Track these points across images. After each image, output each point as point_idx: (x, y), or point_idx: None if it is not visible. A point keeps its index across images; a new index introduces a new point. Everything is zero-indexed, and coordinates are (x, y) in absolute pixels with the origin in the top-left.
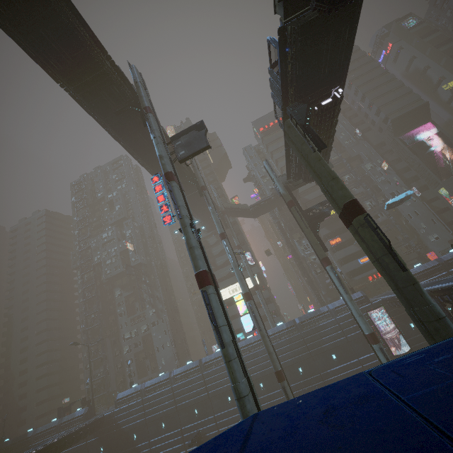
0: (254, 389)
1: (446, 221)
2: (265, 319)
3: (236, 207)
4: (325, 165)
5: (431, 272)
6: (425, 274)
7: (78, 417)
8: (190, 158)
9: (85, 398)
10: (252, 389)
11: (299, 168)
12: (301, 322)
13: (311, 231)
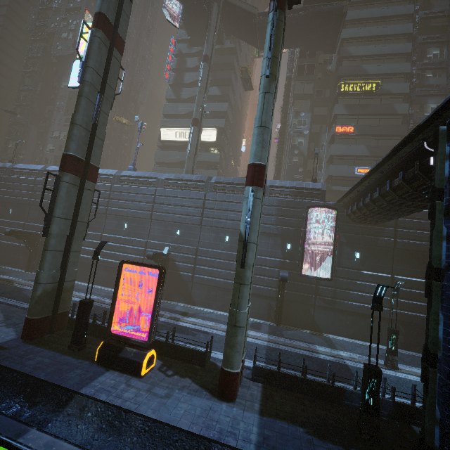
0: None
1: None
2: None
3: (240, 7)
4: None
5: None
6: None
7: None
8: None
9: None
10: None
11: None
12: (217, 182)
13: None
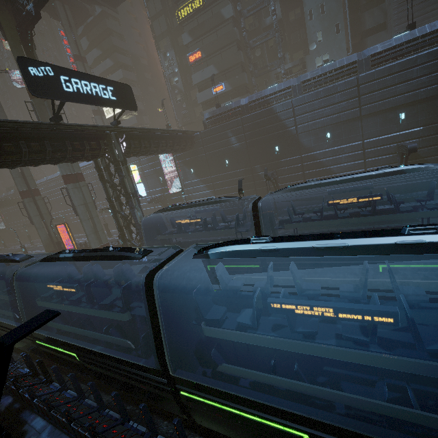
0: None
1: (361, 30)
2: None
3: None
4: None
5: (227, 117)
6: (221, 119)
7: (10, 195)
8: None
9: None
10: None
11: None
12: None
13: (13, 45)
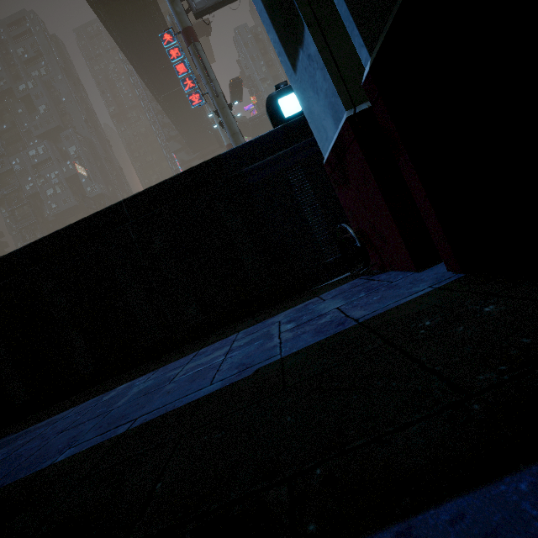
0: None
1: None
2: None
3: None
4: None
5: None
6: None
7: None
8: (209, 12)
9: None
10: None
11: None
12: None
13: None
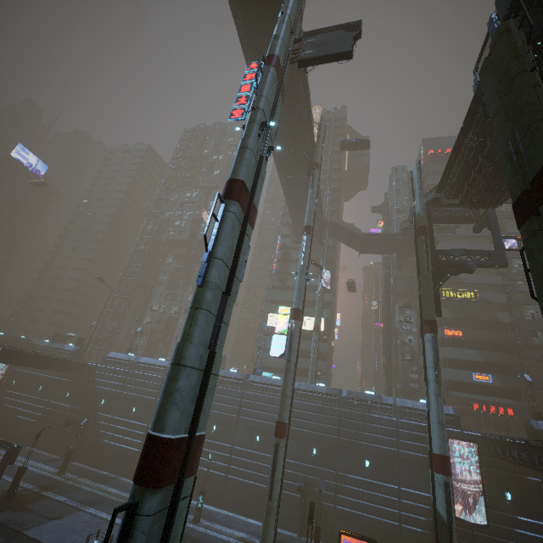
0: (214, 380)
1: None
2: (306, 375)
3: (345, 227)
4: (542, 96)
5: None
6: None
7: (65, 350)
8: (315, 63)
9: (82, 339)
10: (208, 372)
11: (466, 176)
12: (349, 397)
13: (431, 277)
